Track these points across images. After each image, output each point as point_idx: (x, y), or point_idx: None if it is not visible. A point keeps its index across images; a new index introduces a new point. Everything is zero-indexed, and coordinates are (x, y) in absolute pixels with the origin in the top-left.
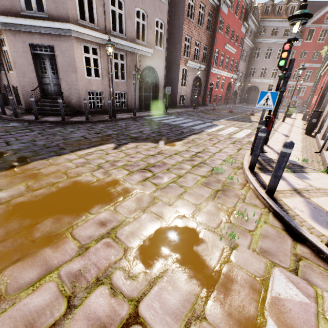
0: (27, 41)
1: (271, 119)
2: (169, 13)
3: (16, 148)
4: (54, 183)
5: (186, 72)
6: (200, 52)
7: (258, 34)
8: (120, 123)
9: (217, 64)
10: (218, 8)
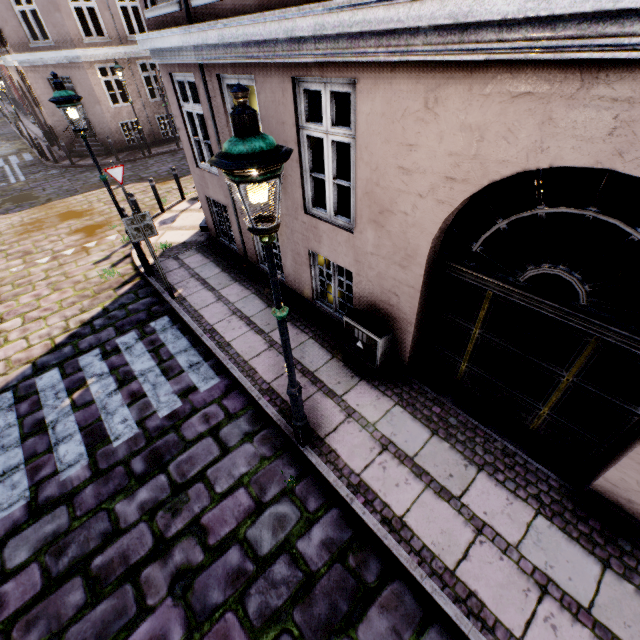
0: (45, 76)
1: None
2: None
3: (48, 193)
4: (60, 211)
5: None
6: None
7: None
8: (151, 161)
9: None
10: None
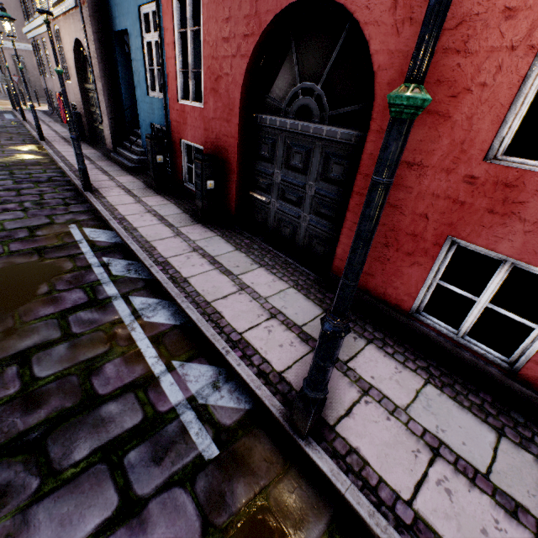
0: (11, 53)
1: None
2: None
3: None
4: None
5: None
6: None
7: None
8: None
9: None
10: None
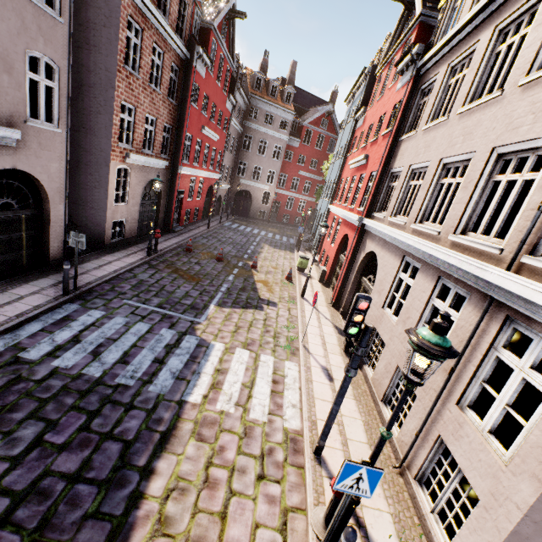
0: None
1: None
2: (75, 35)
3: None
4: None
5: (127, 174)
6: (156, 135)
7: (248, 114)
8: None
9: (189, 158)
10: (190, 64)
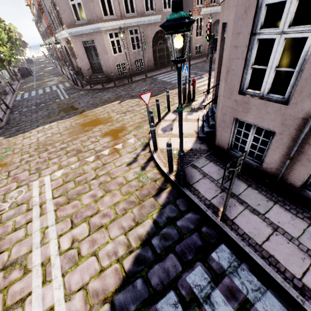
0: (81, 40)
1: (193, 80)
2: None
3: (82, 106)
4: (91, 118)
5: (202, 21)
6: None
7: None
8: (133, 85)
9: None
10: None
